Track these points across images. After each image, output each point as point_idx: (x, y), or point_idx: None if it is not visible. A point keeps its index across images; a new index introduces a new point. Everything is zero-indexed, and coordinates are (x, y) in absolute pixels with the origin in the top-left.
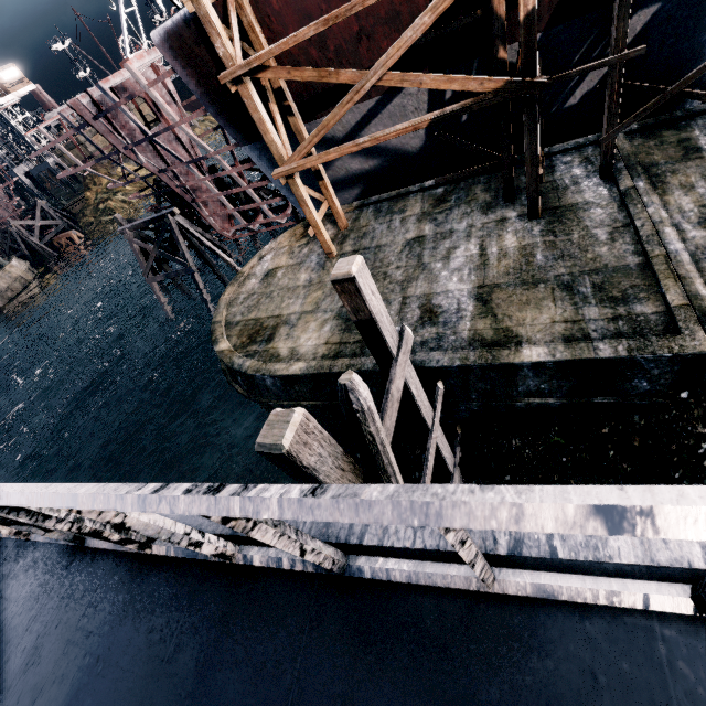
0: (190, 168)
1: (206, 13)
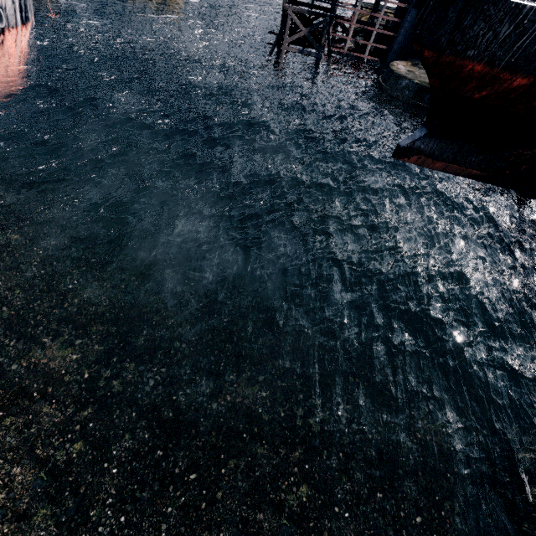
0: (361, 0)
1: None
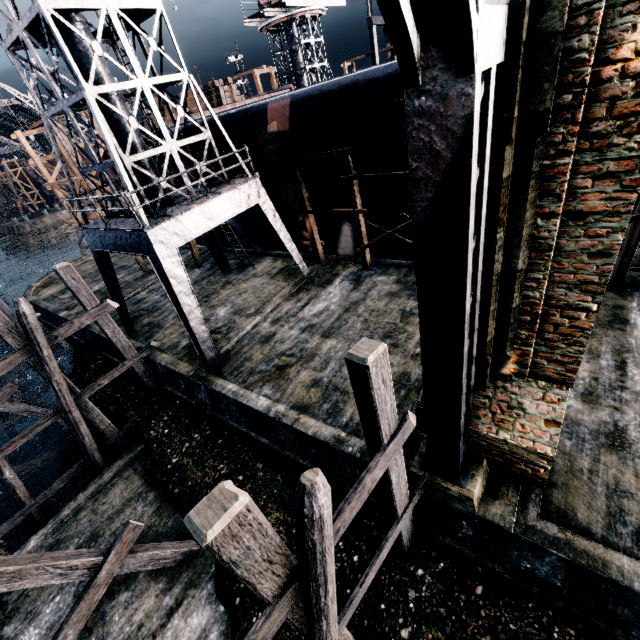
0: None
1: (38, 166)
